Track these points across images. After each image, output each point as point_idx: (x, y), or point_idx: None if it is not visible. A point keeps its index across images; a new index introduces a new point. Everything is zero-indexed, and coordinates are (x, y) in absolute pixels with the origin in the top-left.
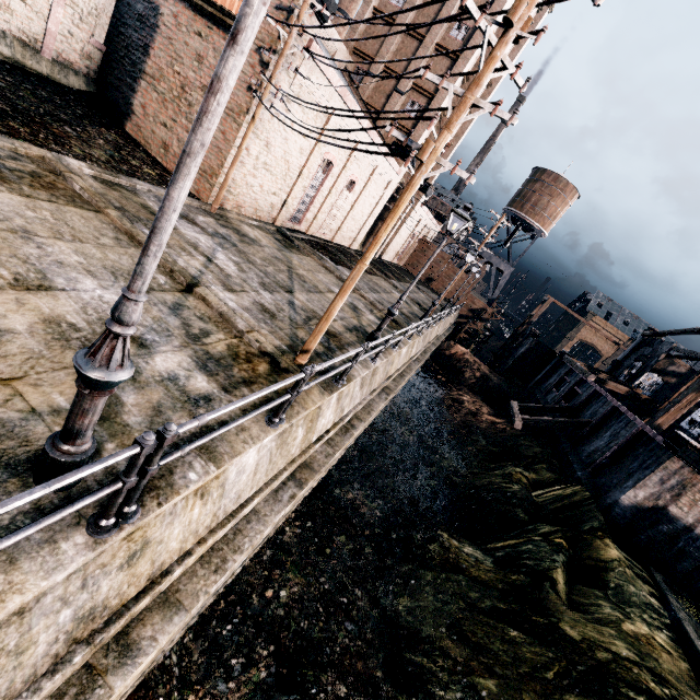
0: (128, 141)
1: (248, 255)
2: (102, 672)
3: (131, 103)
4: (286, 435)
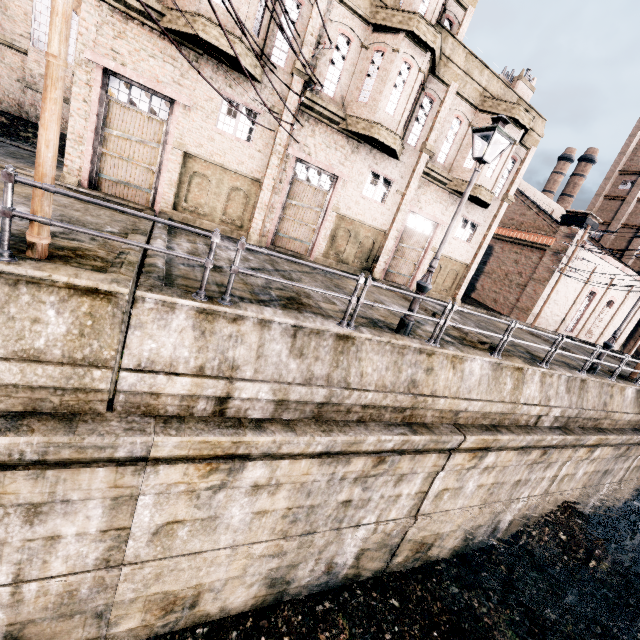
0: (477, 301)
1: (565, 344)
2: (601, 431)
3: (475, 285)
4: (638, 396)
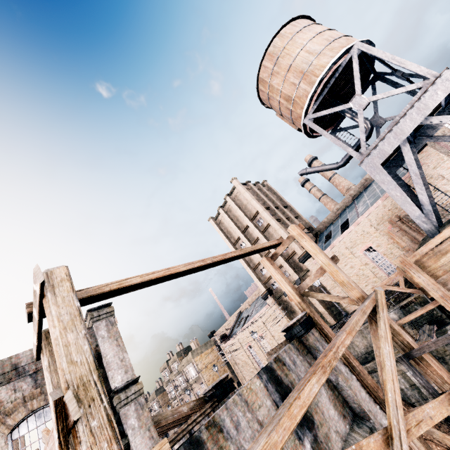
0: None
1: None
2: None
3: None
4: None
